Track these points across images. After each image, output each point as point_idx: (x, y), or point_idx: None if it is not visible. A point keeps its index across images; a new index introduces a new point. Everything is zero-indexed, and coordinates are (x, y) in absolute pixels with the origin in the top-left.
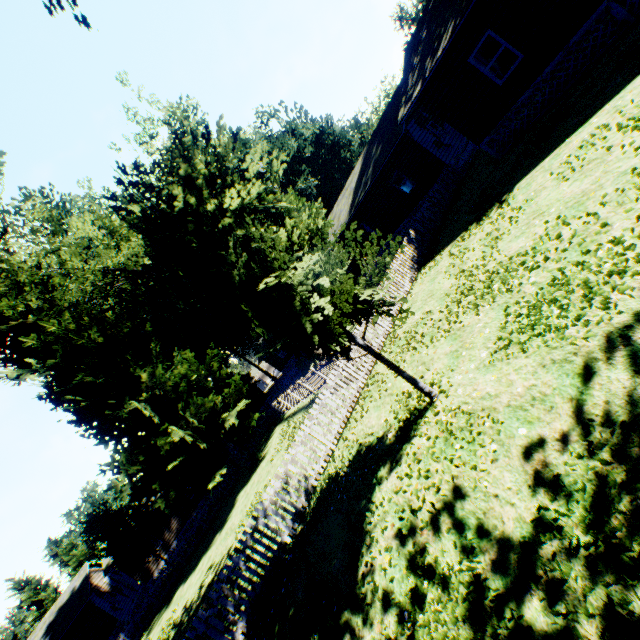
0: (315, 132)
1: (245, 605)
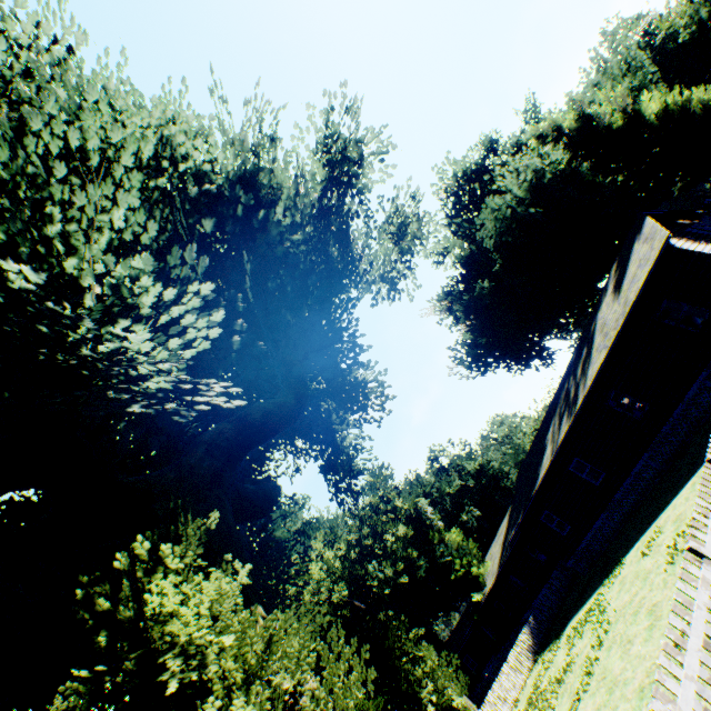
0: (475, 467)
1: None
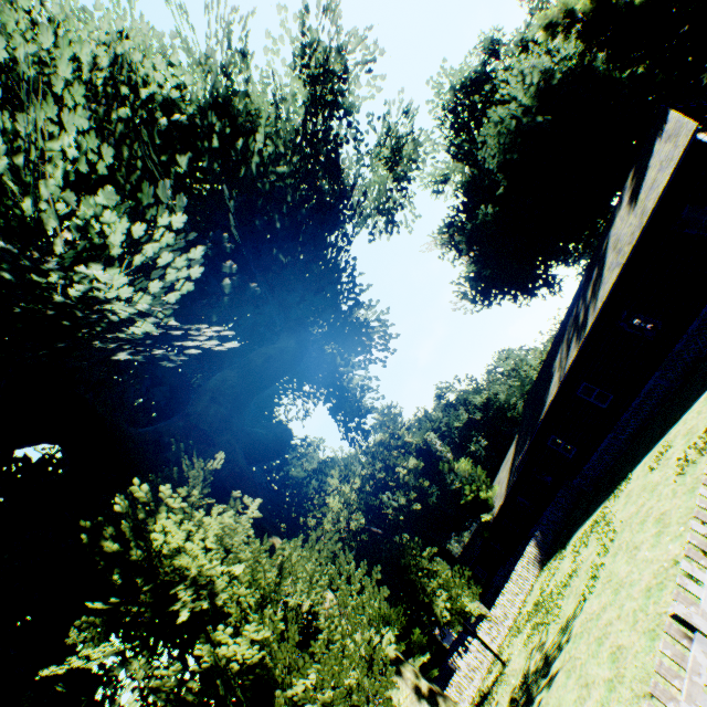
0: (482, 400)
1: None
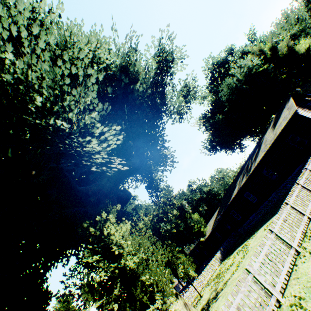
0: (207, 190)
1: None
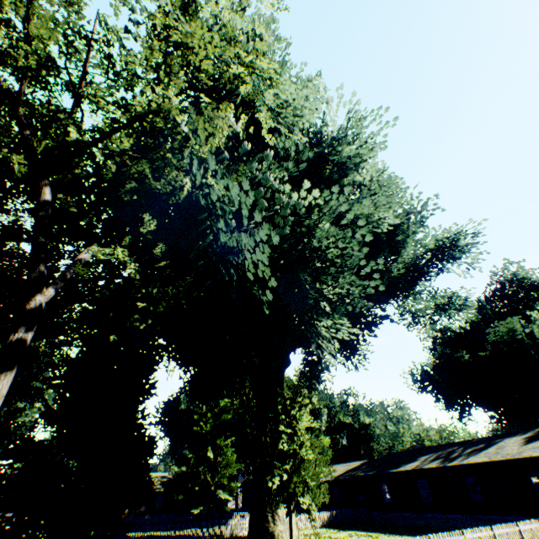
0: (365, 421)
1: (210, 533)
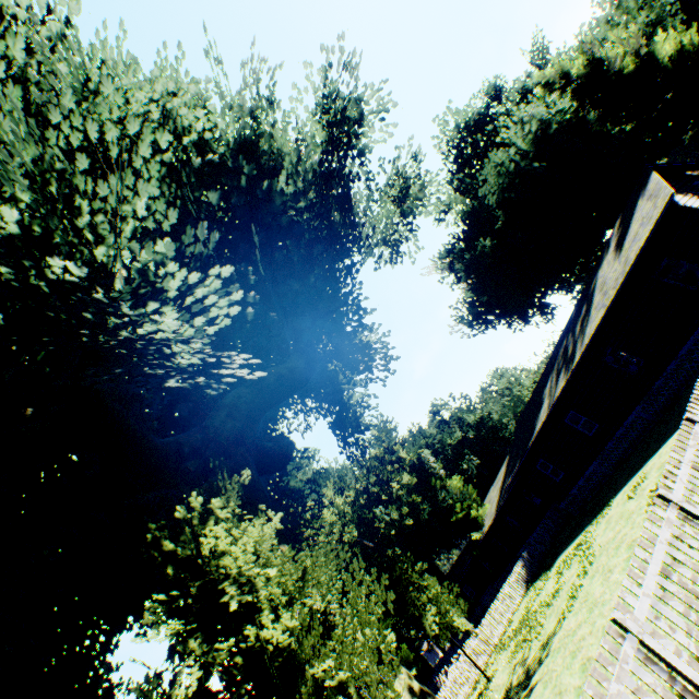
0: (476, 419)
1: None
